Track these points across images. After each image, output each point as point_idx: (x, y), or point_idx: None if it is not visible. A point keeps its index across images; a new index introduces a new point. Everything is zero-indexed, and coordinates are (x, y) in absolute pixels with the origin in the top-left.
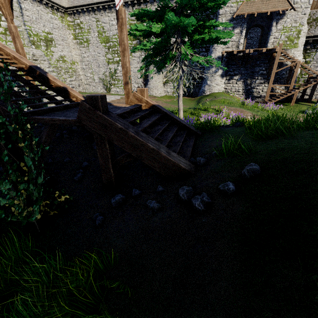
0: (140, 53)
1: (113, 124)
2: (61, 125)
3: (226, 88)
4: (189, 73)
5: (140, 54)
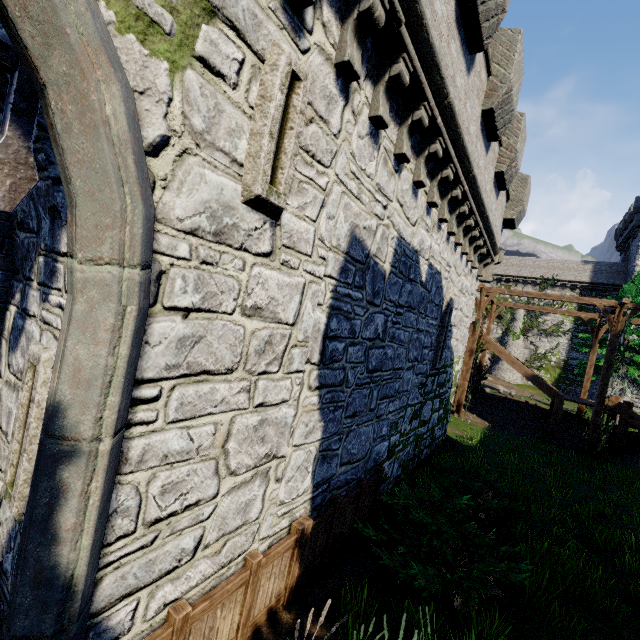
0: (494, 327)
1: (639, 417)
2: (501, 398)
3: (635, 400)
4: (567, 366)
5: (494, 327)
